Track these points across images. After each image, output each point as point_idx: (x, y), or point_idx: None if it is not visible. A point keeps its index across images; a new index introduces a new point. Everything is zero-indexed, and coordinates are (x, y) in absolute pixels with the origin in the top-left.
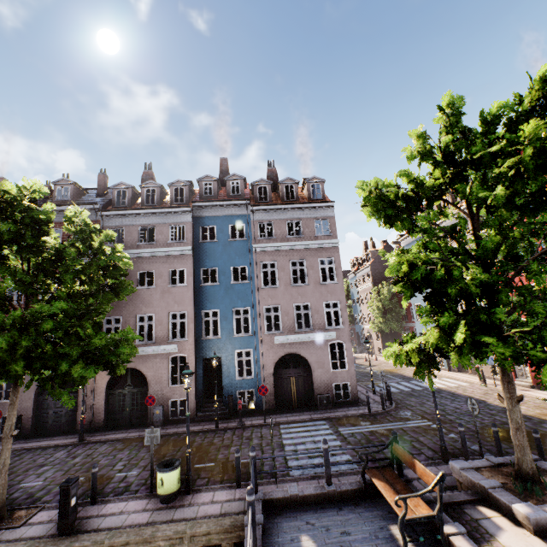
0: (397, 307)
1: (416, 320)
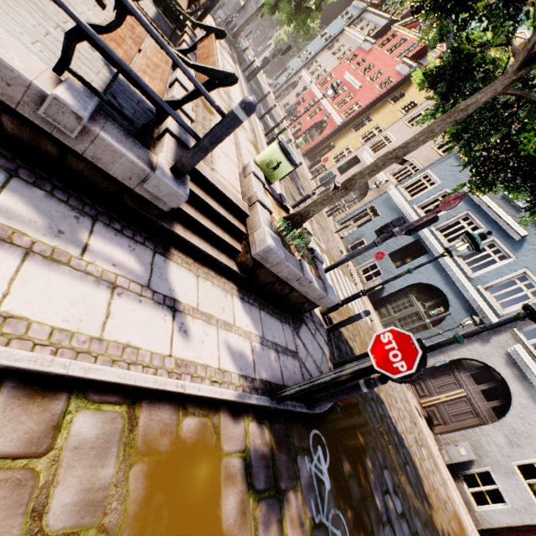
0: (302, 47)
1: (296, 58)
